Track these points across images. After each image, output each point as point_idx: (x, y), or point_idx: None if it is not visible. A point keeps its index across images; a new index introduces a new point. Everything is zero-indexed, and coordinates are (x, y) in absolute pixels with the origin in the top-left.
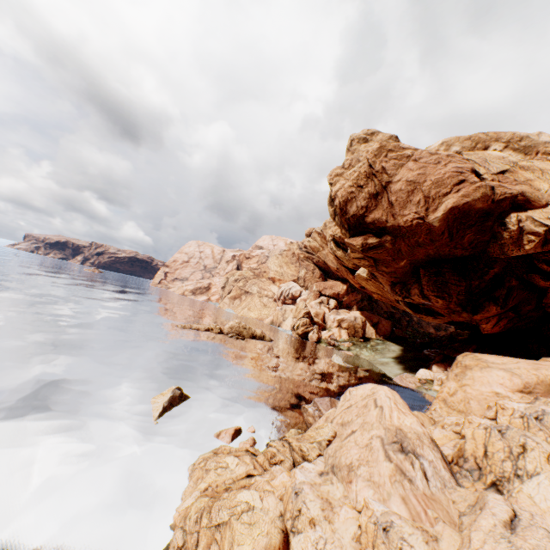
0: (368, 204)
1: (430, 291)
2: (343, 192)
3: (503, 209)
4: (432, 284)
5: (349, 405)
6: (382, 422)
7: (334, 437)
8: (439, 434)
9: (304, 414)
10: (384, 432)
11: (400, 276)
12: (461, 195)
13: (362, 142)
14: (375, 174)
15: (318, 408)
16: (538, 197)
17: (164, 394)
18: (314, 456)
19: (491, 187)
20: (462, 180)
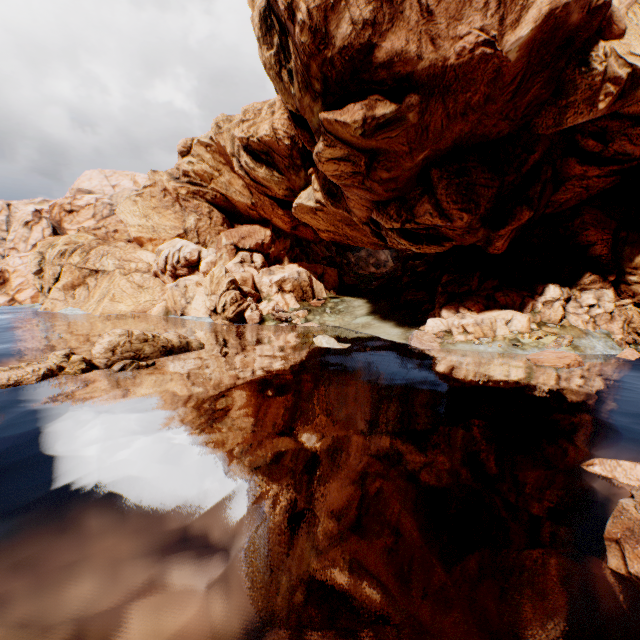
0: (376, 14)
1: (453, 203)
2: None
3: (589, 32)
4: (455, 192)
5: None
6: None
7: None
8: None
9: None
10: None
11: (402, 186)
12: None
13: None
14: None
15: None
16: (619, 15)
17: None
18: None
19: None
20: None
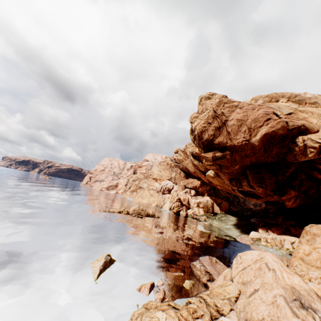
0: (214, 133)
1: (254, 183)
2: (199, 126)
3: (293, 134)
4: (255, 179)
5: (243, 267)
6: (278, 282)
7: (239, 294)
8: (314, 287)
9: (193, 269)
10: (284, 291)
11: (235, 174)
12: (269, 126)
13: (207, 99)
14: (218, 116)
15: (203, 264)
16: (312, 127)
17: (99, 260)
18: (228, 311)
19: (286, 122)
20: (269, 118)
